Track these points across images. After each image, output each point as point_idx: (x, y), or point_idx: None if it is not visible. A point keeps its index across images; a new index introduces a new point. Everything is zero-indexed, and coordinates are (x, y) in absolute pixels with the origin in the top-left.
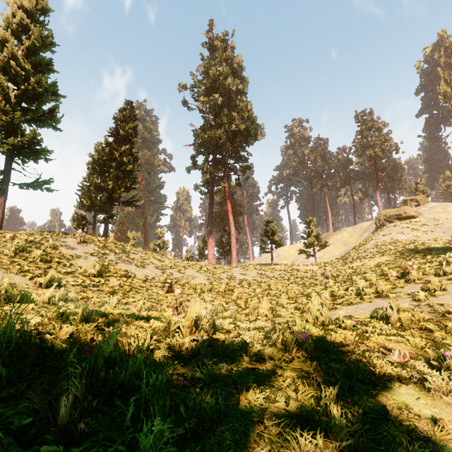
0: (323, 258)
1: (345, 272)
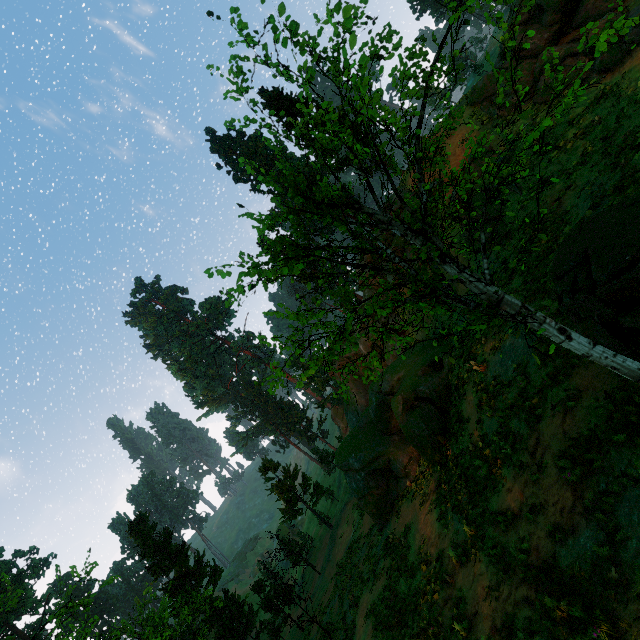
0: None
1: None
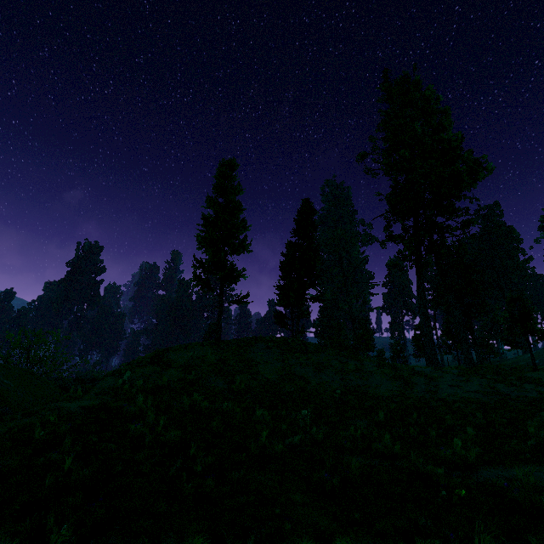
0: None
1: None
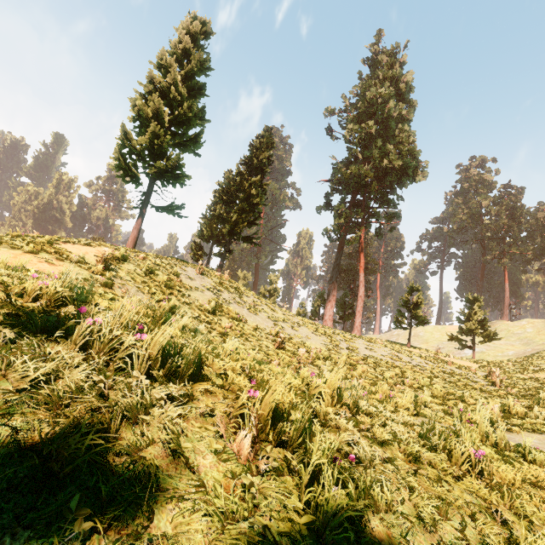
0: (486, 354)
1: (524, 383)
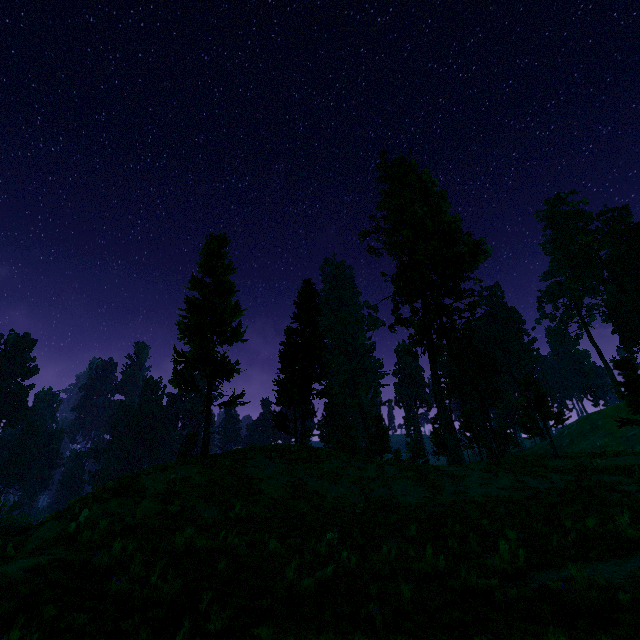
0: None
1: None
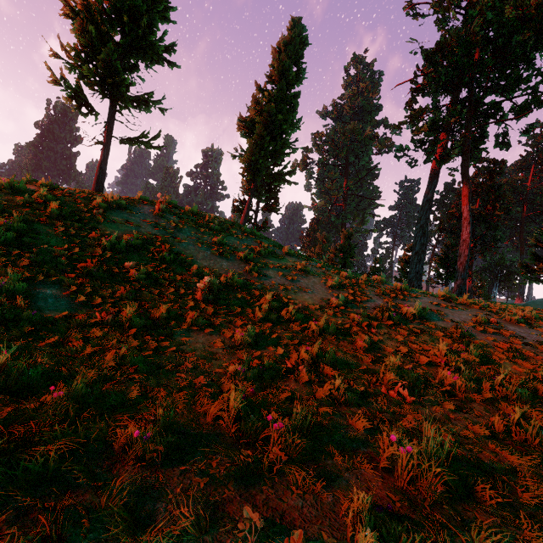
0: None
1: None
